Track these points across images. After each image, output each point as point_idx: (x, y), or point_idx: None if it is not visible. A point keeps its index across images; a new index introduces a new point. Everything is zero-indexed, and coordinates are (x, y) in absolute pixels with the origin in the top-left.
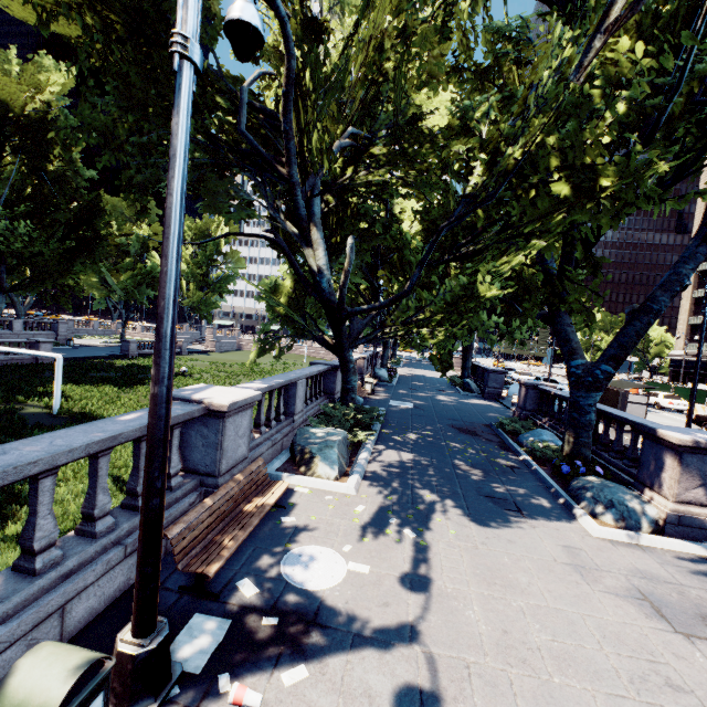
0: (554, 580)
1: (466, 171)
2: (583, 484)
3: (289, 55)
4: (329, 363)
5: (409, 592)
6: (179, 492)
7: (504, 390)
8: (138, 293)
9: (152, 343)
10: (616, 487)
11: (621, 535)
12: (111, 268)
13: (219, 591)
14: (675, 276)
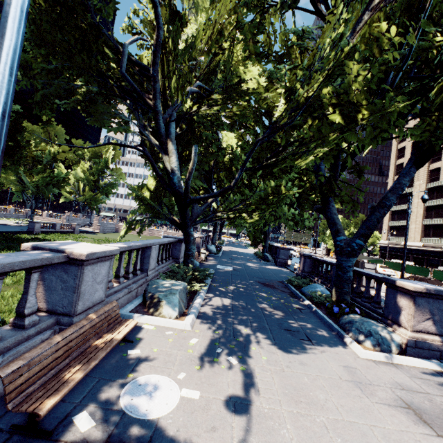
0: (343, 395)
1: (273, 108)
2: (349, 320)
3: (159, 27)
4: (177, 237)
5: (233, 415)
6: (32, 329)
7: (289, 260)
8: (46, 190)
9: (53, 224)
10: (371, 321)
11: (380, 356)
12: (26, 172)
13: (53, 428)
14: (398, 185)
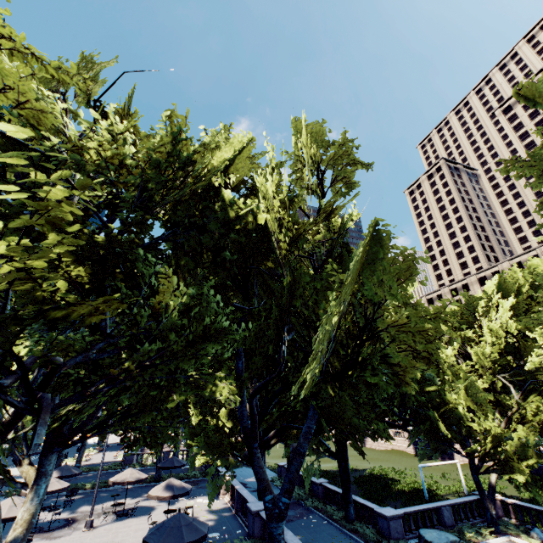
0: None
1: None
2: None
3: None
4: None
5: None
6: None
7: None
8: None
9: None
10: None
11: None
12: None
13: None
14: None
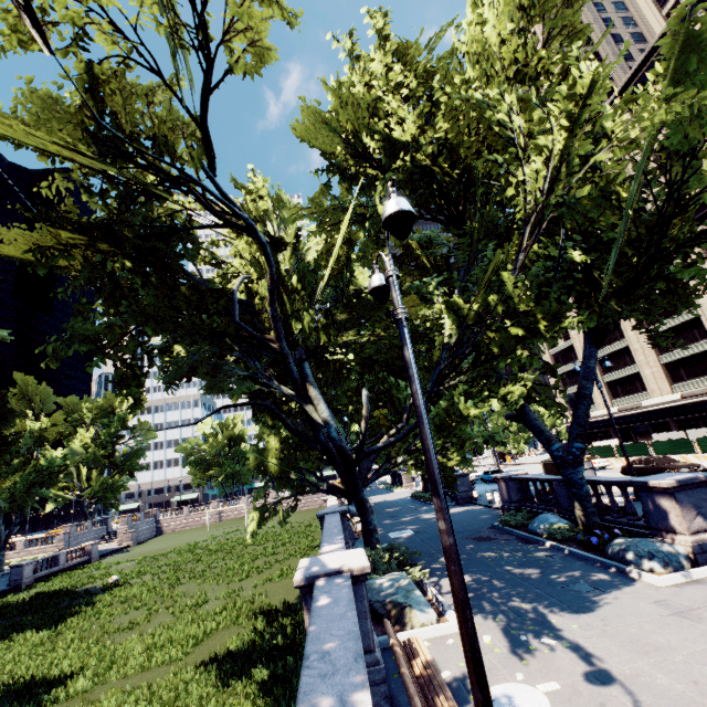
0: (677, 630)
1: (437, 327)
2: (619, 546)
3: (271, 265)
4: (337, 510)
5: (605, 687)
6: None
7: (474, 491)
8: (29, 497)
9: (53, 557)
10: (643, 540)
11: (677, 577)
12: None
13: None
14: (588, 369)
